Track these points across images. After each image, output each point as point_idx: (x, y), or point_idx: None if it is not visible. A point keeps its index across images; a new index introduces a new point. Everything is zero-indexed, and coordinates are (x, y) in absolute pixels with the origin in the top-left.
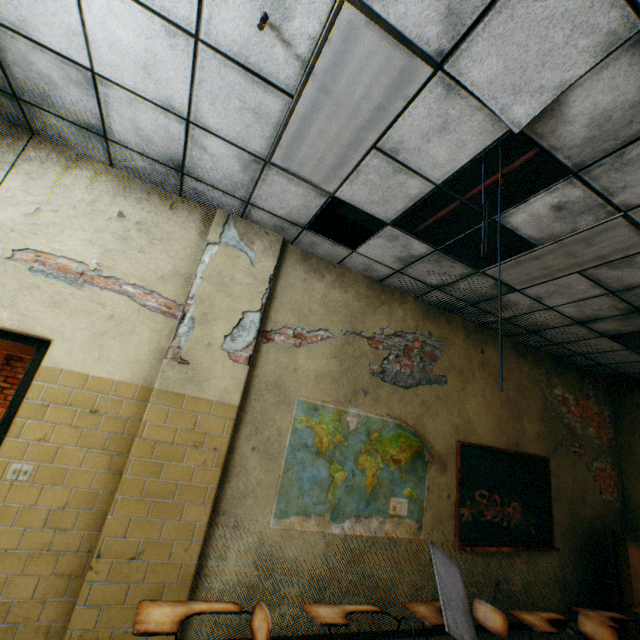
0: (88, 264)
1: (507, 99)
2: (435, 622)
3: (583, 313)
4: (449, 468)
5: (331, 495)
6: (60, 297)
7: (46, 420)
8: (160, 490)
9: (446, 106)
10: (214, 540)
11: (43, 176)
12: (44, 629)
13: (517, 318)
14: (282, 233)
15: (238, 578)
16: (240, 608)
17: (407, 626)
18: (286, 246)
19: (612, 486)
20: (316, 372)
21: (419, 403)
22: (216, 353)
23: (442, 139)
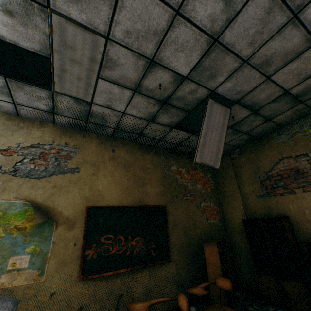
0: None
1: None
2: None
3: (143, 112)
4: (77, 225)
5: None
6: None
7: None
8: None
9: None
10: None
11: None
12: None
13: (121, 126)
14: None
15: None
16: None
17: None
18: None
19: (215, 214)
20: None
21: (51, 187)
22: None
23: None
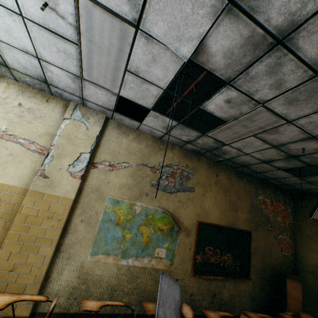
0: (1, 128)
1: (177, 44)
2: (152, 313)
3: (265, 157)
4: (191, 234)
5: (123, 245)
6: None
7: None
8: (28, 239)
9: (150, 48)
10: (56, 264)
11: None
12: None
13: (233, 159)
14: (105, 114)
15: (68, 283)
16: (47, 299)
17: None
18: (108, 120)
19: (289, 248)
20: (120, 184)
21: (177, 201)
22: (64, 173)
23: (156, 65)
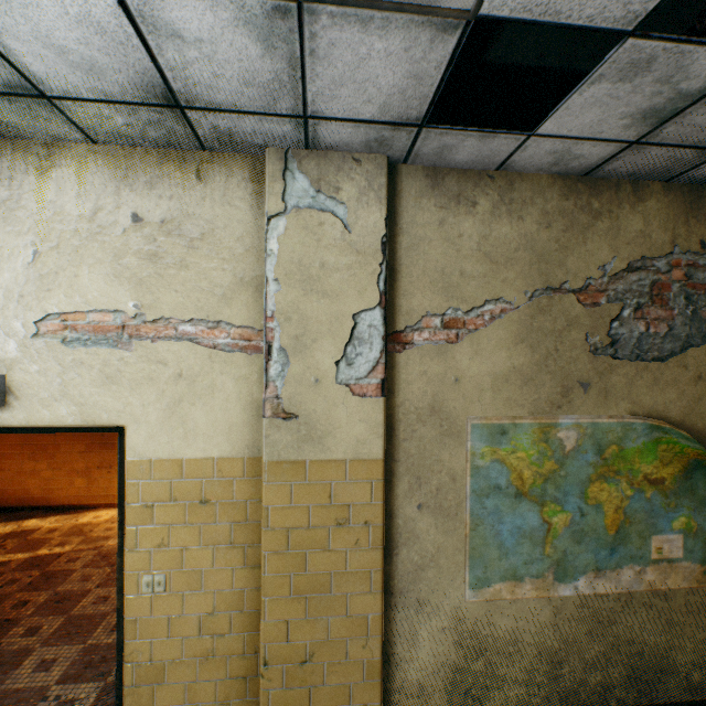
0: (124, 311)
1: None
2: None
3: None
4: None
5: (549, 548)
6: (110, 368)
7: (157, 523)
8: (311, 584)
9: None
10: (396, 624)
11: (20, 200)
12: None
13: None
14: (382, 150)
15: (438, 662)
16: None
17: (696, 697)
18: (395, 171)
19: None
20: (492, 375)
21: (690, 380)
22: (330, 391)
23: None
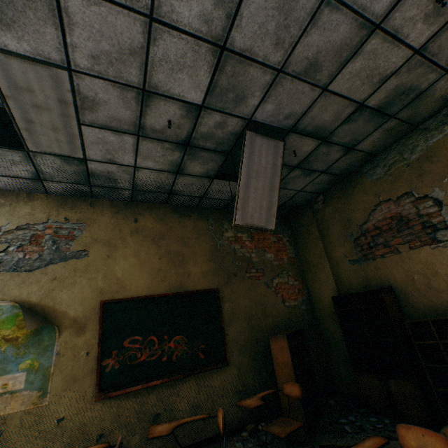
0: None
1: None
2: None
3: (163, 163)
4: (90, 328)
5: None
6: None
7: None
8: None
9: None
10: None
11: None
12: None
13: (139, 185)
14: None
15: None
16: None
17: None
18: None
19: (297, 293)
20: None
21: (49, 280)
22: None
23: None
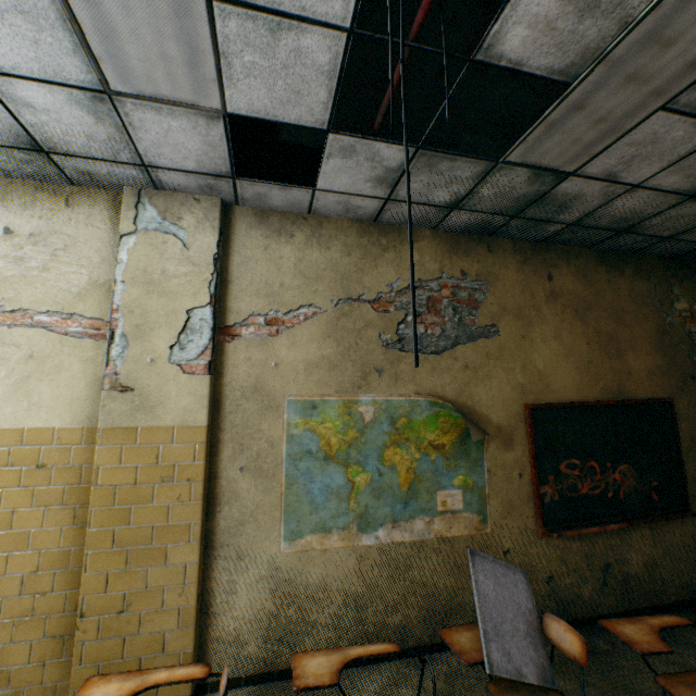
0: None
1: None
2: (475, 659)
3: (695, 178)
4: (517, 441)
5: (354, 503)
6: None
7: None
8: (134, 537)
9: None
10: (216, 576)
11: None
12: (51, 689)
13: (591, 217)
14: (216, 194)
15: (254, 611)
16: (208, 672)
17: None
18: (231, 210)
19: None
20: (306, 362)
21: (460, 368)
22: (164, 370)
23: None
